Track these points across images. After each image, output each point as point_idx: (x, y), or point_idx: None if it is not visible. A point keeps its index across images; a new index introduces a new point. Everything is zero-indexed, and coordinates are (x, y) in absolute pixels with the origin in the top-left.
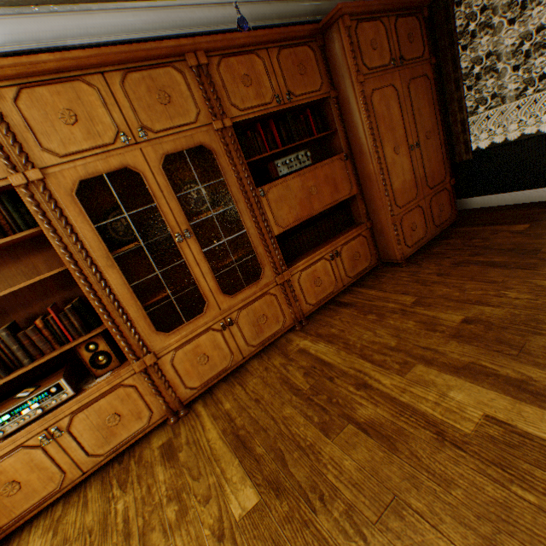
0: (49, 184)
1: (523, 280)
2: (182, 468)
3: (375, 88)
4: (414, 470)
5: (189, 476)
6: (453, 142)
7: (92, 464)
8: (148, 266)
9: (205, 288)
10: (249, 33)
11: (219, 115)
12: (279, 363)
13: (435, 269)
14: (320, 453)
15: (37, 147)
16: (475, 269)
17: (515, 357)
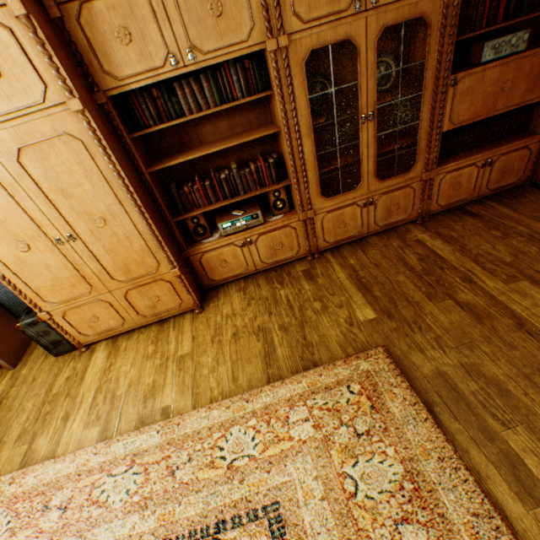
0: (289, 52)
1: None
2: (321, 287)
3: None
4: (490, 335)
5: (326, 292)
6: None
7: (261, 267)
8: (321, 137)
9: (364, 170)
10: None
11: None
12: (396, 245)
13: None
14: (422, 308)
15: (290, 11)
16: None
17: None
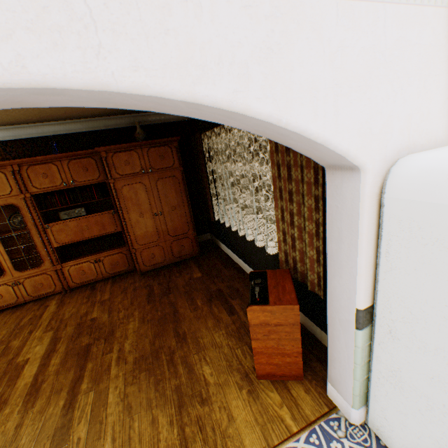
0: None
1: (137, 307)
2: None
3: (127, 184)
4: None
5: None
6: (210, 209)
7: None
8: None
9: (6, 266)
10: (46, 156)
11: (25, 191)
12: (35, 308)
13: (141, 284)
14: None
15: None
16: (144, 292)
17: (71, 341)
